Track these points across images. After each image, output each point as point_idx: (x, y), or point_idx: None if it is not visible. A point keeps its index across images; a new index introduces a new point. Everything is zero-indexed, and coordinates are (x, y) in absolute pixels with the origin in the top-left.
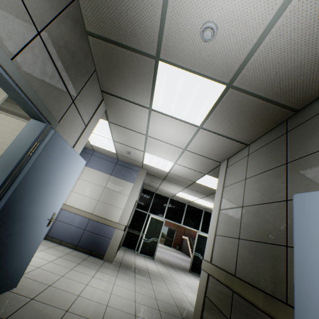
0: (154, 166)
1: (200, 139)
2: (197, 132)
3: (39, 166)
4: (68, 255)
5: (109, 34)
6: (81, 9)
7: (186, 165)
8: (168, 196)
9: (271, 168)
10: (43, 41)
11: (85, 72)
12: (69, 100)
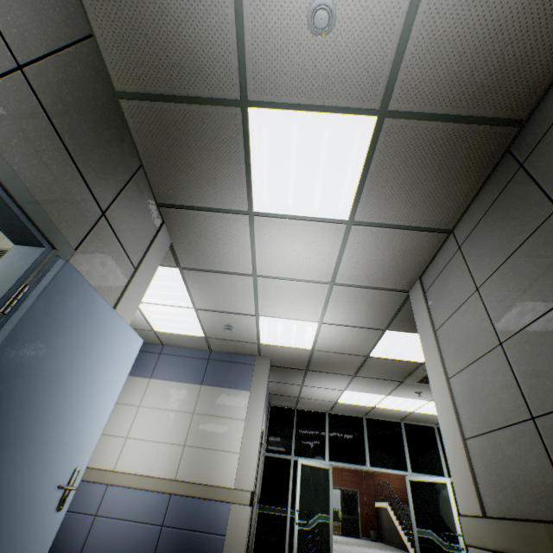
0: (282, 344)
1: (356, 250)
2: (347, 235)
3: (29, 338)
4: None
5: (154, 85)
6: (103, 53)
7: (342, 320)
8: (322, 409)
9: (525, 236)
10: (29, 83)
11: (123, 164)
12: (93, 209)
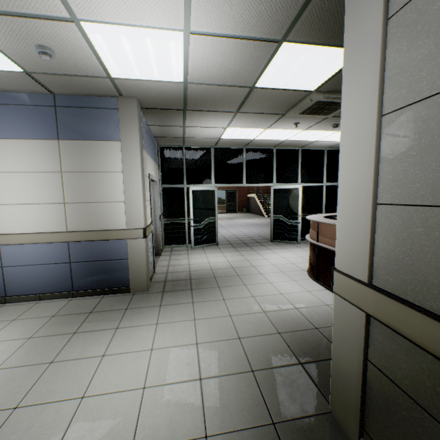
0: (144, 77)
1: None
2: None
3: None
4: (51, 323)
5: None
6: None
7: (220, 24)
8: (208, 145)
9: None
10: None
11: None
12: None
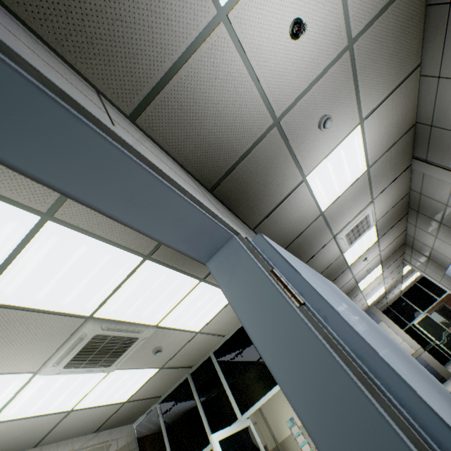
0: (375, 298)
1: (386, 272)
2: (382, 273)
3: None
4: None
5: None
6: None
7: (389, 279)
8: (397, 296)
9: (427, 260)
10: None
11: None
12: None
